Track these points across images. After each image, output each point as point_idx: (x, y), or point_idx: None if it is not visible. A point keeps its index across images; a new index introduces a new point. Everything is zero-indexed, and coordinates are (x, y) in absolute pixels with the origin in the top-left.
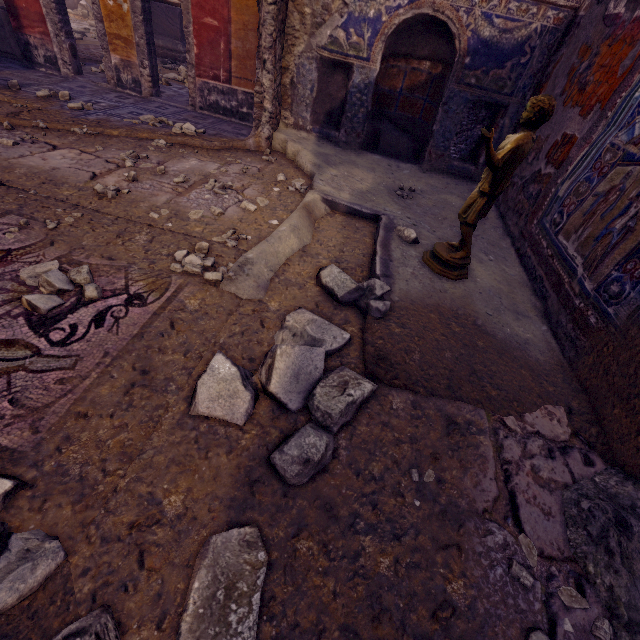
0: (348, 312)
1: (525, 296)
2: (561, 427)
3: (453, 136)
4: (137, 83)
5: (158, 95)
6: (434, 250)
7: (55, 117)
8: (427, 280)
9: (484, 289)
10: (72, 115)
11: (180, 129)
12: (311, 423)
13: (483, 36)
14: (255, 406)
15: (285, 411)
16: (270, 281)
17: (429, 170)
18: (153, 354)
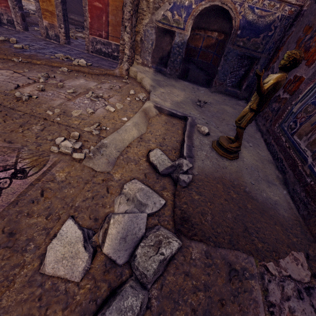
0: (165, 181)
1: (272, 170)
2: (304, 270)
3: (228, 73)
4: (57, 36)
5: (69, 44)
6: (219, 141)
7: (4, 52)
8: (215, 160)
9: (248, 166)
10: (15, 51)
11: (77, 62)
12: (131, 280)
13: (248, 19)
14: (92, 261)
15: (114, 265)
16: (117, 158)
17: (214, 91)
18: (22, 218)
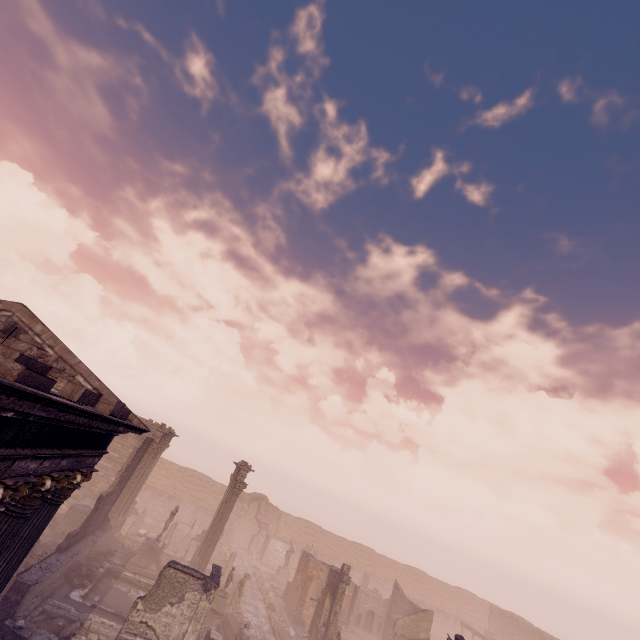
0: None
1: None
2: None
3: (375, 628)
4: None
5: None
6: None
7: None
8: None
9: None
10: None
11: None
12: None
13: (378, 614)
14: None
15: None
16: None
17: (373, 634)
18: None
